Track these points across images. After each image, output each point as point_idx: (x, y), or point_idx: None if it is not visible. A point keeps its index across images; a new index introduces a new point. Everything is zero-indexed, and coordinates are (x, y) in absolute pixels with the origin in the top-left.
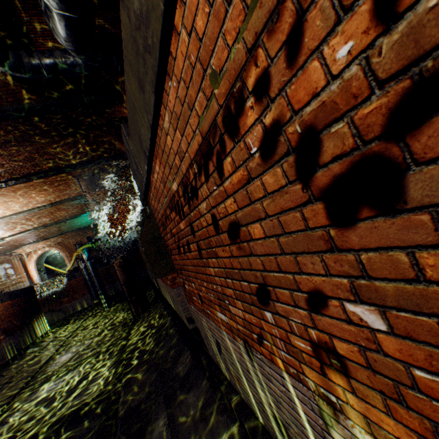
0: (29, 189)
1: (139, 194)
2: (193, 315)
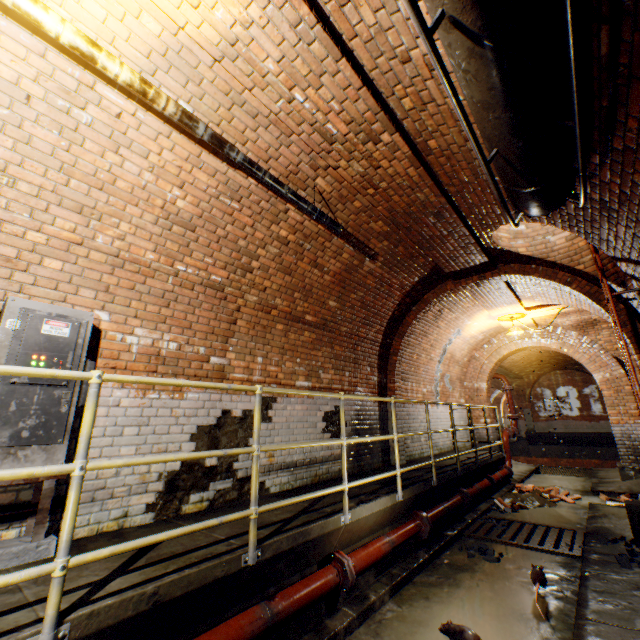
0: None
1: None
2: None
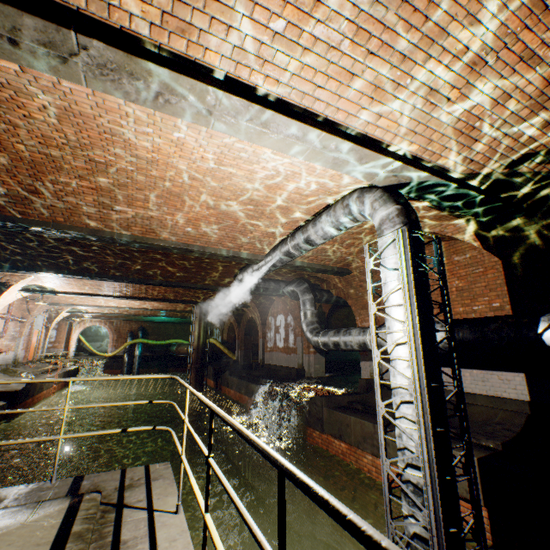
0: None
1: (301, 415)
2: None
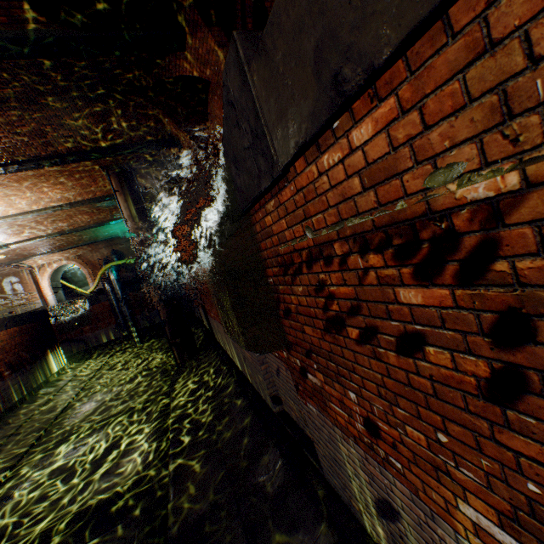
0: (39, 180)
1: (231, 201)
2: (282, 394)
